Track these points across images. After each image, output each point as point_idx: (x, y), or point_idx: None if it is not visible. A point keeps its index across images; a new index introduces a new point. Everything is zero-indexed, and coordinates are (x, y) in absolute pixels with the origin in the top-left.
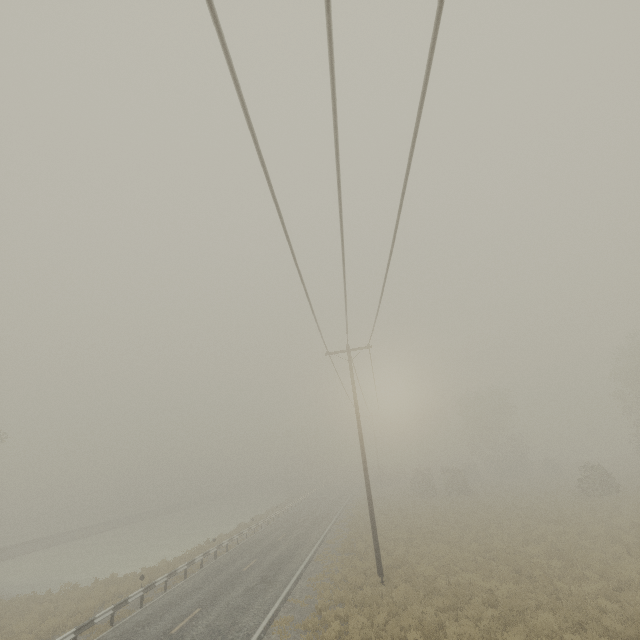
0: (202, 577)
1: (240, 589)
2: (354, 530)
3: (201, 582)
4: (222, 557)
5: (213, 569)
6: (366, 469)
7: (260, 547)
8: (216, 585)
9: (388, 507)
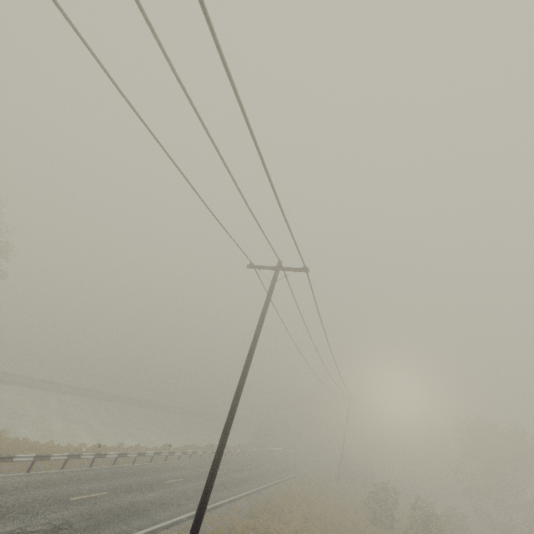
0: (33, 480)
1: (13, 525)
2: (246, 521)
3: (18, 486)
4: (95, 469)
5: (60, 477)
6: (222, 443)
7: (137, 479)
8: (14, 500)
9: (319, 511)
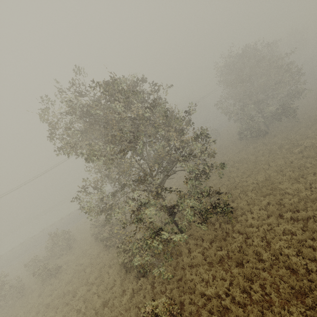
0: None
1: None
2: None
3: None
4: None
5: None
6: None
7: None
8: None
9: None
